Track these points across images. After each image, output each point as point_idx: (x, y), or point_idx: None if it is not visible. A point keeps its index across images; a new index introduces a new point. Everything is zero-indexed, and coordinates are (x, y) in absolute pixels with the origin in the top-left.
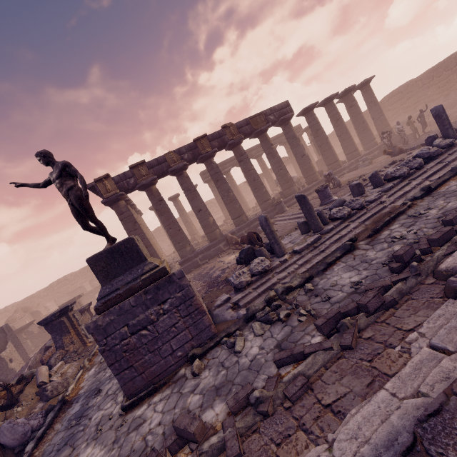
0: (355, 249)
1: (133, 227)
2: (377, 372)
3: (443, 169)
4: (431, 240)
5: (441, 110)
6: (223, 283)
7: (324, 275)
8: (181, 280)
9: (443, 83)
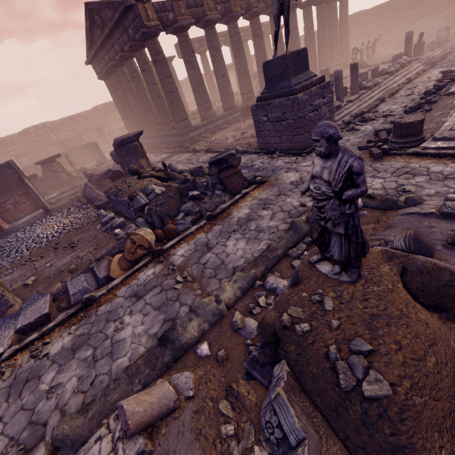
0: (385, 101)
1: (169, 73)
2: (450, 107)
3: (409, 74)
4: (439, 86)
5: (412, 35)
6: None
7: (377, 109)
8: (332, 87)
9: (383, 23)
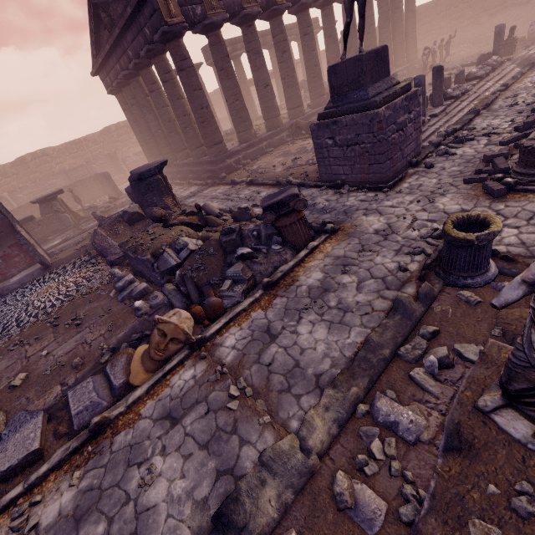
0: (480, 114)
1: (198, 85)
2: None
3: (503, 78)
4: None
5: (504, 29)
6: None
7: (472, 125)
8: (419, 98)
9: (456, 17)
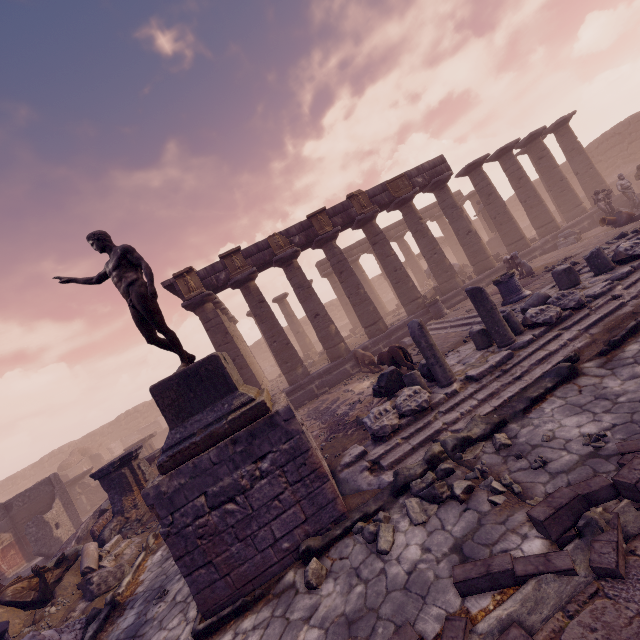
0: (578, 375)
1: (224, 340)
2: None
3: None
4: None
5: None
6: (352, 425)
7: (527, 420)
8: (289, 422)
9: None
